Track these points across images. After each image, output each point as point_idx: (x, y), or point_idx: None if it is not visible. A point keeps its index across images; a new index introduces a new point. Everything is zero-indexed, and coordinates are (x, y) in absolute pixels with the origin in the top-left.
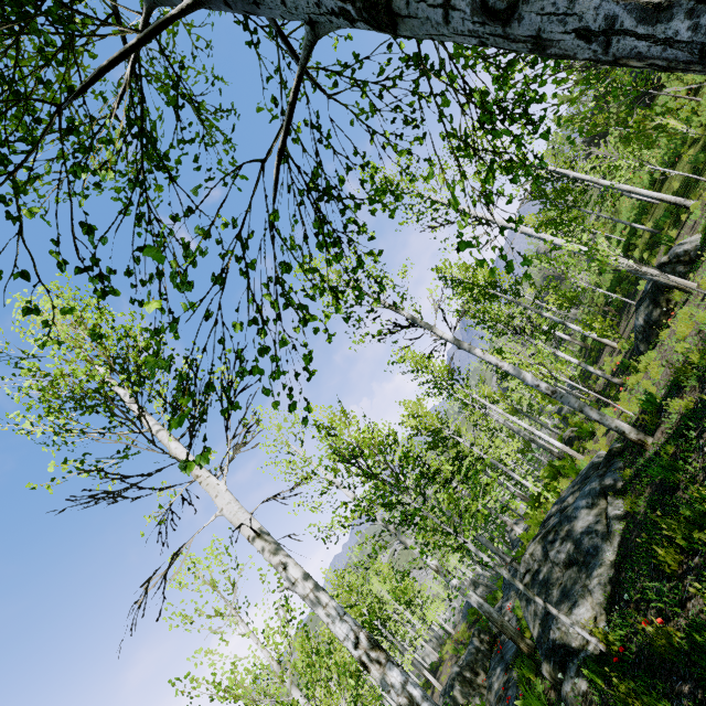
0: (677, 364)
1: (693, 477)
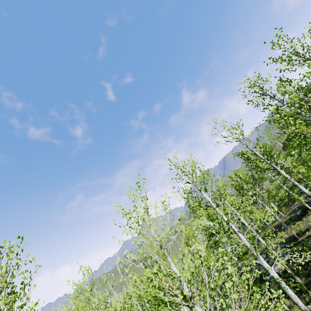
0: (308, 226)
1: (310, 243)
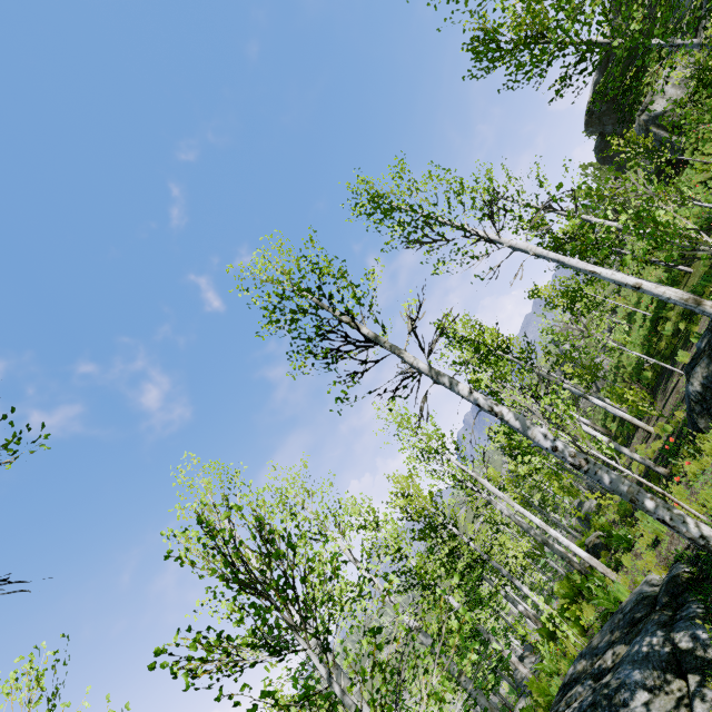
0: None
1: None
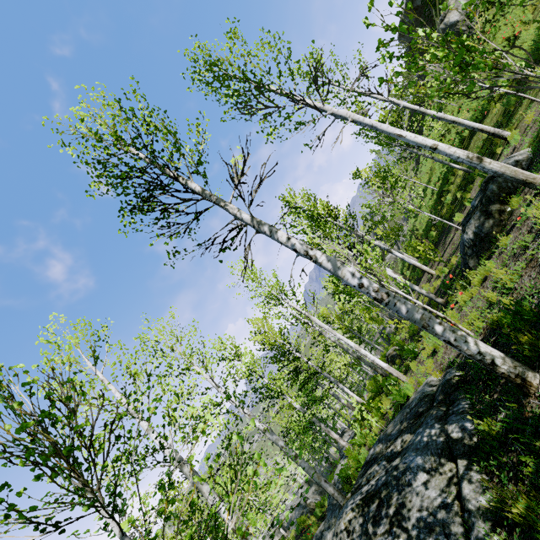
0: None
1: None
